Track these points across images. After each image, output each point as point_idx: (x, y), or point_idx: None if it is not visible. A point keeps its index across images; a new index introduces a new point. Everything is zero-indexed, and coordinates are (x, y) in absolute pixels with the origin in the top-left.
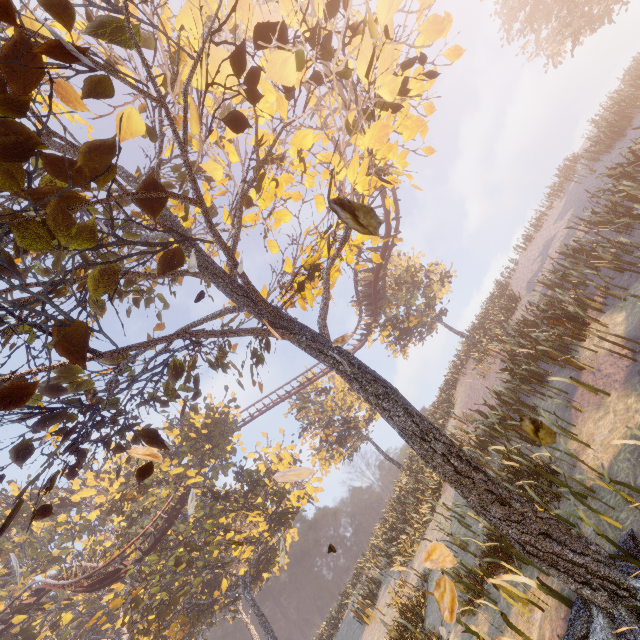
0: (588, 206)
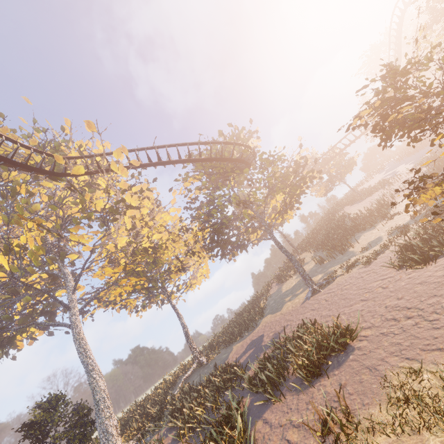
0: (424, 154)
